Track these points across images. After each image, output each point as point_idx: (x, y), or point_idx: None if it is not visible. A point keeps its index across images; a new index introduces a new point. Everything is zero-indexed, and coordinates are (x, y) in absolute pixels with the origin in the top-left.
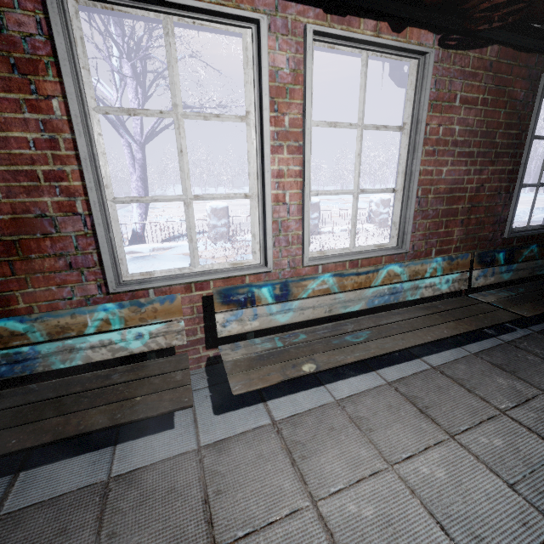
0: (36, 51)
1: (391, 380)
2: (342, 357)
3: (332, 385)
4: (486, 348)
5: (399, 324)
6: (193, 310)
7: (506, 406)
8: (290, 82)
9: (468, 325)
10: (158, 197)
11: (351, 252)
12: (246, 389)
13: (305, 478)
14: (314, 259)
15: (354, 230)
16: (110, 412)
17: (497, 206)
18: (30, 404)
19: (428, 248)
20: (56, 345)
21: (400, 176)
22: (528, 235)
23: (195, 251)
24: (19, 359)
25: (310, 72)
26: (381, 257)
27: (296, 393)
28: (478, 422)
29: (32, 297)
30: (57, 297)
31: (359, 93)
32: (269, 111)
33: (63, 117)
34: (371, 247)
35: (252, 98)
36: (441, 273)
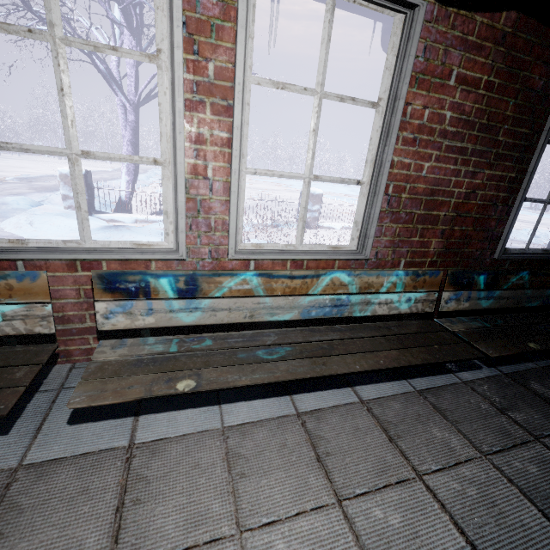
0: None
1: (303, 410)
2: (236, 377)
3: (230, 406)
4: (436, 386)
5: (332, 343)
6: (79, 293)
7: (427, 468)
8: (217, 15)
9: (414, 357)
10: (30, 146)
11: (296, 249)
12: (87, 403)
13: (120, 534)
14: (245, 252)
15: (303, 224)
16: None
17: (490, 220)
18: None
19: (396, 258)
20: None
21: (369, 165)
22: (525, 258)
23: (86, 222)
24: None
25: (245, 5)
26: (333, 261)
27: (181, 409)
28: (381, 486)
29: None
30: None
31: (321, 49)
32: (182, 51)
33: None
34: (323, 248)
35: (165, 31)
36: (402, 289)
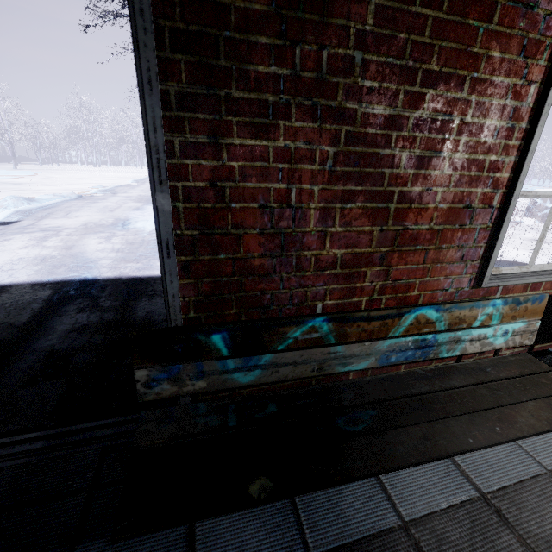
0: (545, 31)
1: None
2: None
3: None
4: None
5: None
6: None
7: None
8: None
9: None
10: (540, 193)
11: None
12: None
13: None
14: None
15: None
16: (549, 409)
17: None
18: (444, 390)
19: None
20: (449, 335)
21: None
22: None
23: (538, 250)
24: (422, 345)
25: None
26: None
27: None
28: None
29: (424, 285)
30: (439, 288)
31: None
32: None
33: (529, 105)
34: None
35: None
36: None
